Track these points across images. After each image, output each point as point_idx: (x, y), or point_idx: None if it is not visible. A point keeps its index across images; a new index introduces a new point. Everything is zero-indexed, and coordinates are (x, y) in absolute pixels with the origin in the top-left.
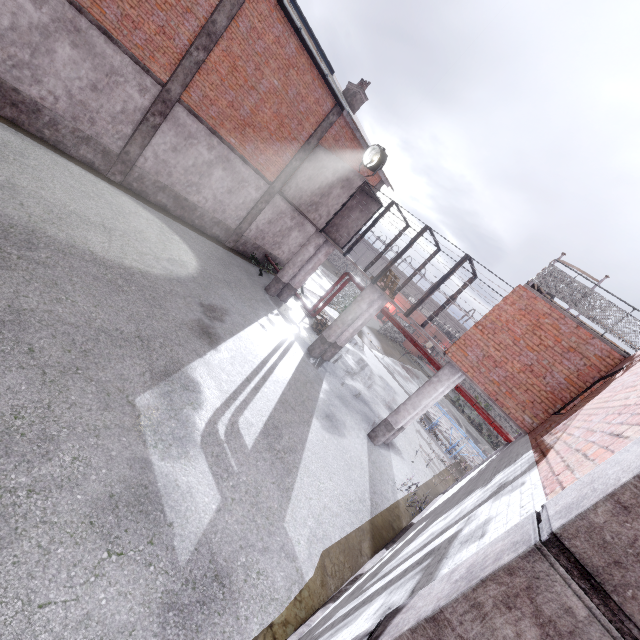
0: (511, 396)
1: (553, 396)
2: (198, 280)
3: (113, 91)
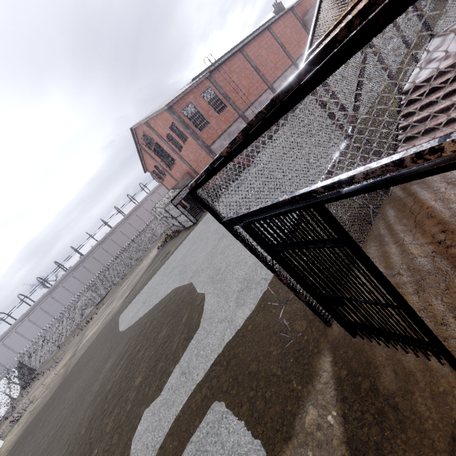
0: None
1: None
2: None
3: None
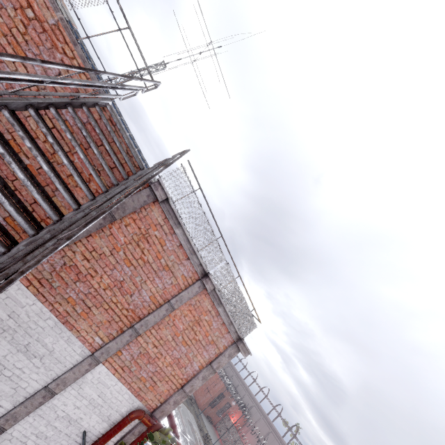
0: None
1: None
2: None
3: None
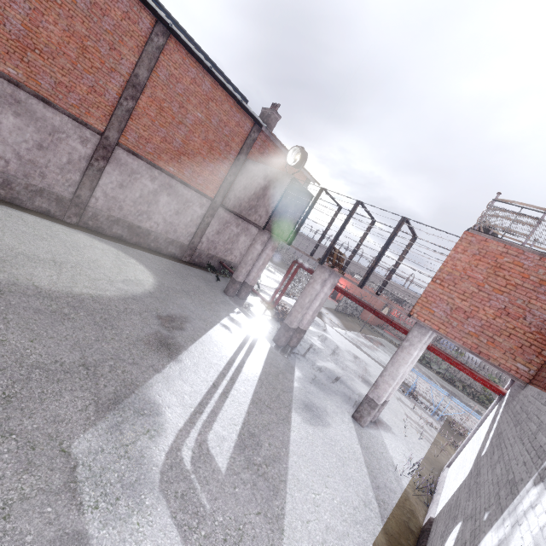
0: (494, 345)
1: (541, 336)
2: (155, 294)
3: (58, 147)
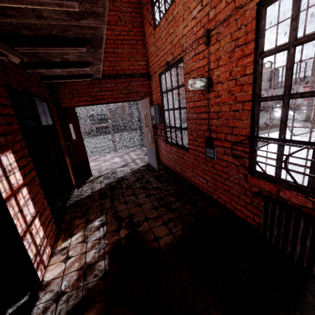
0: None
1: None
2: None
3: None
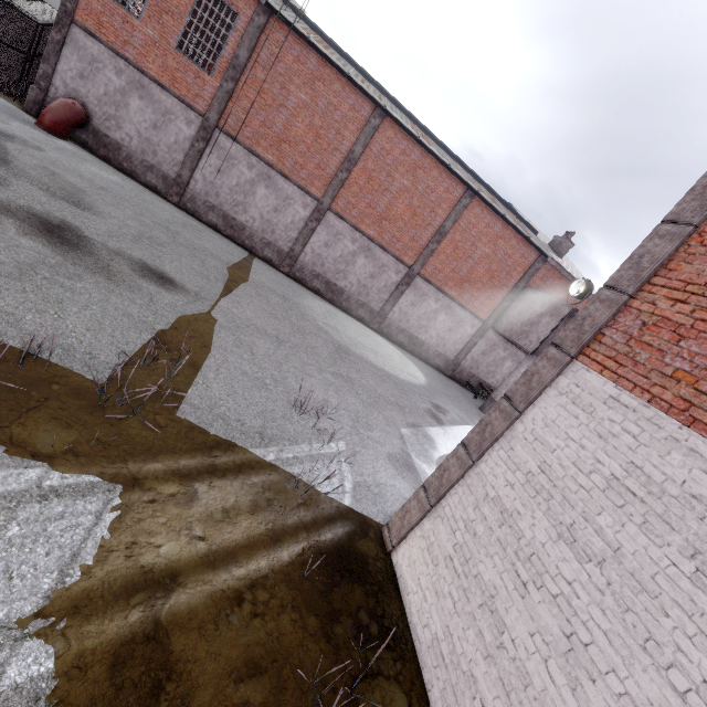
0: None
1: None
2: (427, 388)
3: (381, 276)
